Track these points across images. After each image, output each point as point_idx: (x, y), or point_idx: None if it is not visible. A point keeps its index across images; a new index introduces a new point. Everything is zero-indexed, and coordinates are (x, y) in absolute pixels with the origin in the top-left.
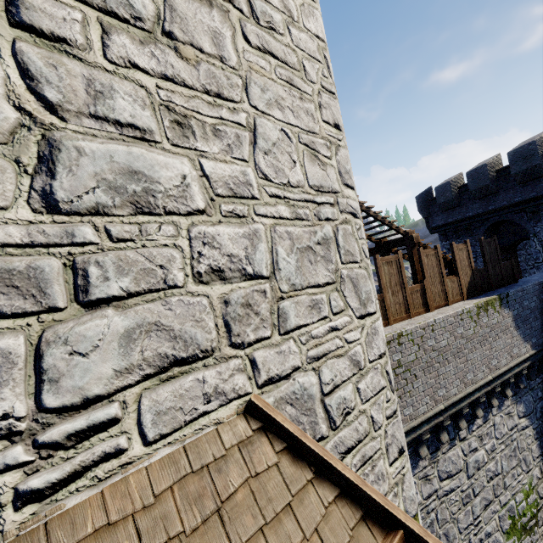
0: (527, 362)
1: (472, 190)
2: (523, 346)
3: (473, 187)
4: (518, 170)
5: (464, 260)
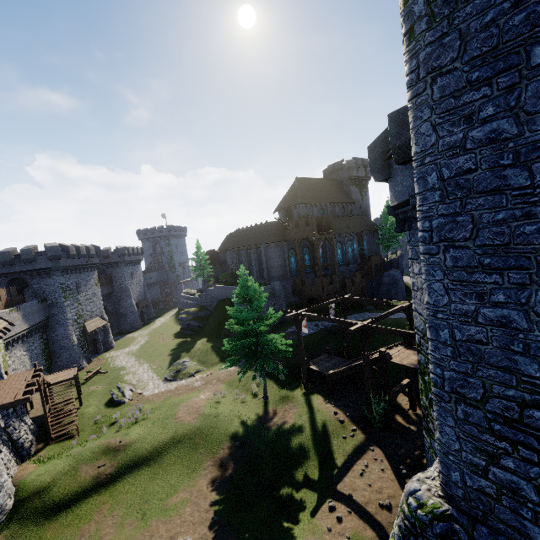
0: (27, 331)
1: (2, 261)
2: (25, 325)
3: (2, 260)
4: (25, 258)
5: (4, 295)
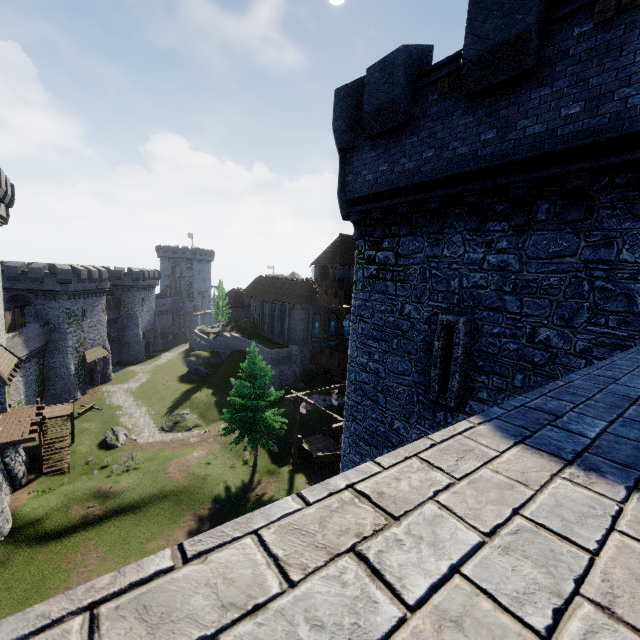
0: (26, 356)
1: (7, 276)
2: (25, 350)
3: (8, 275)
4: (32, 276)
5: (8, 318)
